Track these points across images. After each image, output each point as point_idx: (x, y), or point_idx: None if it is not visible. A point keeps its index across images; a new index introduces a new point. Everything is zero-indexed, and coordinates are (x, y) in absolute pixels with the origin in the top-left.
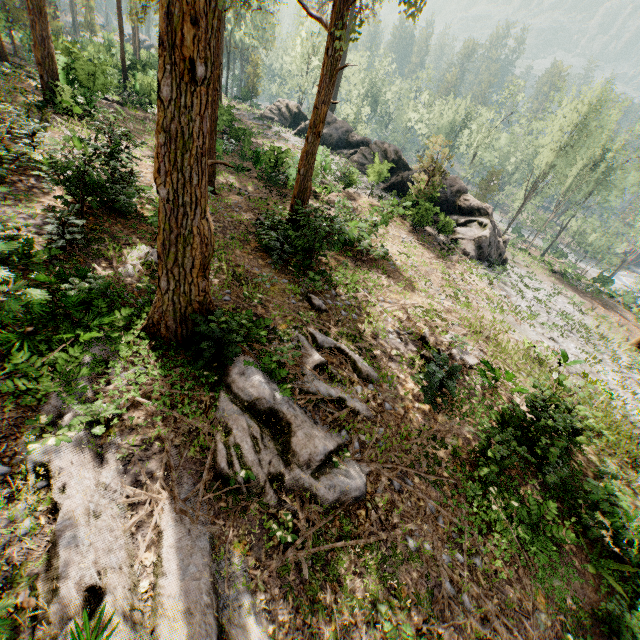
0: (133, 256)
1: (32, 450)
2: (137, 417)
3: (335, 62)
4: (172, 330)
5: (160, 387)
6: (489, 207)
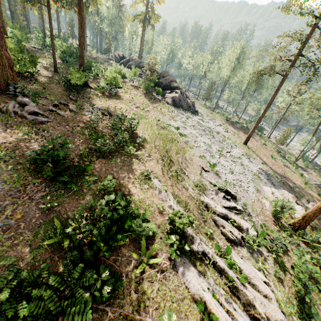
0: None
1: None
2: None
3: (82, 22)
4: (5, 87)
5: None
6: (180, 86)
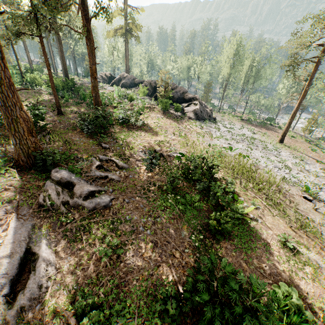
0: None
1: None
2: (7, 193)
3: (92, 47)
4: (25, 161)
5: (18, 182)
6: (197, 96)
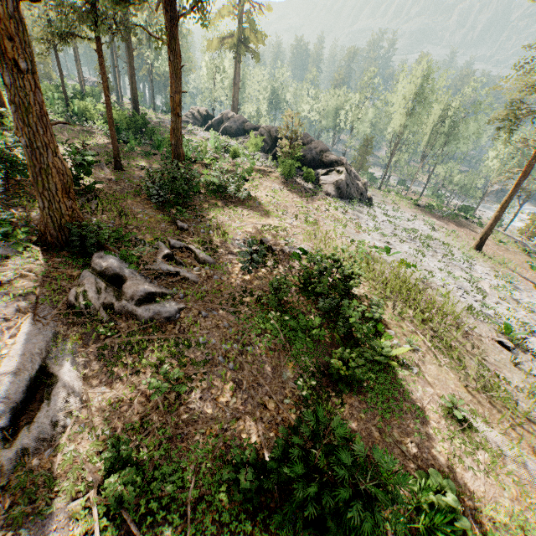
0: None
1: None
2: (23, 282)
3: (177, 65)
4: (55, 237)
5: (41, 267)
6: (343, 158)
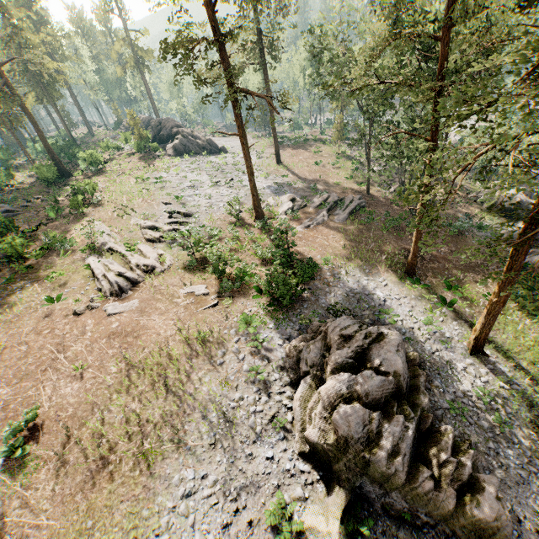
0: None
1: None
2: None
3: (32, 119)
4: None
5: None
6: (180, 129)
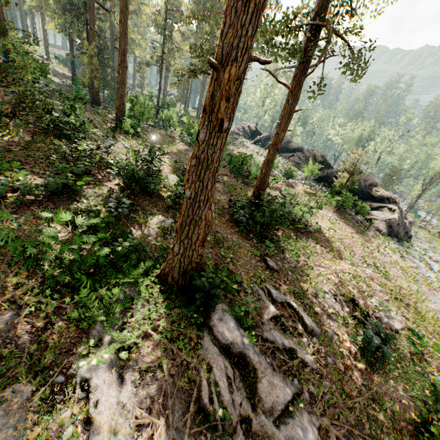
0: (154, 222)
1: (81, 366)
2: (147, 346)
3: (292, 107)
4: (175, 280)
5: (164, 323)
6: (396, 197)
